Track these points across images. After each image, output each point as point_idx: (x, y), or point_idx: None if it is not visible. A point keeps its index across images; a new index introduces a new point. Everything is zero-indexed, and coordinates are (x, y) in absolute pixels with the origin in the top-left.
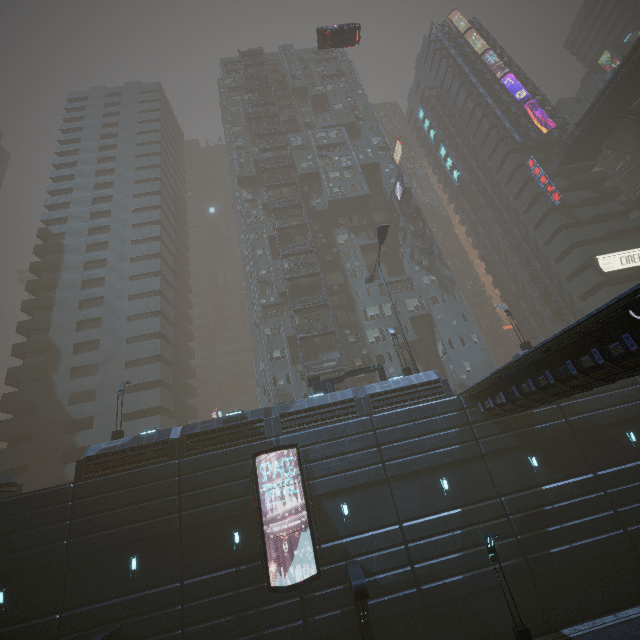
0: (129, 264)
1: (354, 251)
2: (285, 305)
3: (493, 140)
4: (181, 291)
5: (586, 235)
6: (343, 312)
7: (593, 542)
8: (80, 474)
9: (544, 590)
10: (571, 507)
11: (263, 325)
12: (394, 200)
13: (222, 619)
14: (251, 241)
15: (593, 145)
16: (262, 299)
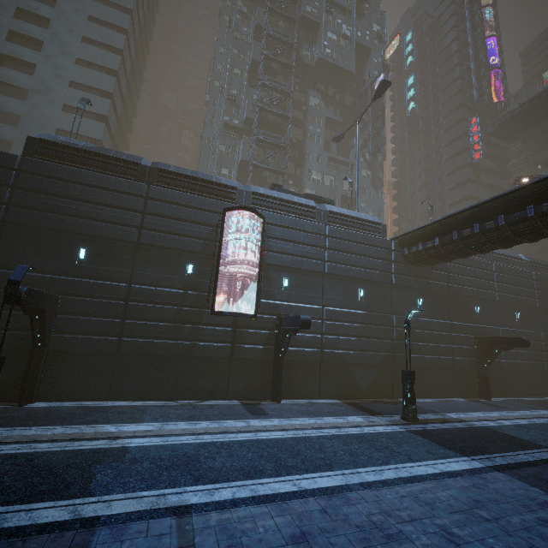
0: (91, 1)
1: (319, 118)
2: (244, 134)
3: (456, 88)
4: (136, 73)
5: (480, 194)
6: (293, 164)
7: (434, 358)
8: (30, 151)
9: (397, 376)
10: (431, 335)
11: (220, 140)
12: (369, 91)
13: (162, 323)
14: (232, 55)
15: (517, 130)
16: (226, 116)
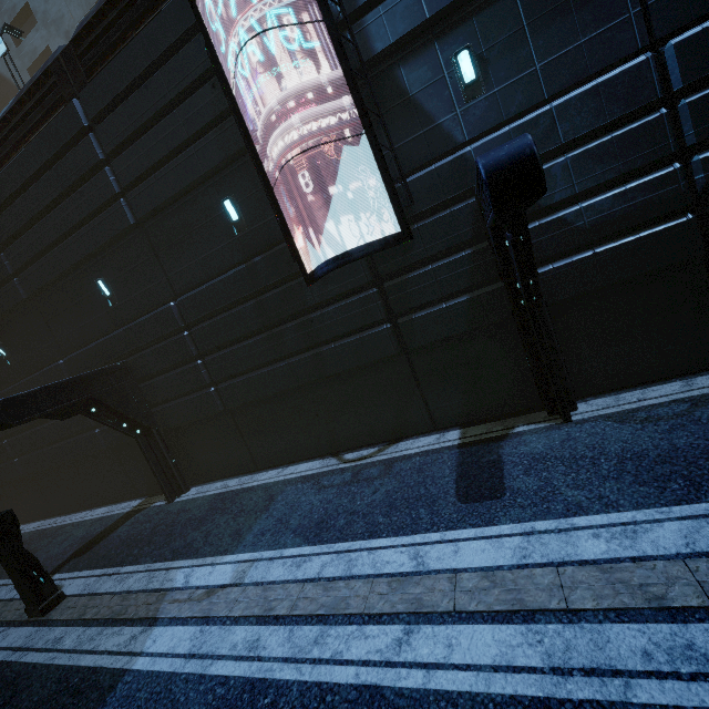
0: None
1: None
2: None
3: None
4: None
5: None
6: None
7: None
8: None
9: None
10: None
11: None
12: None
13: (250, 340)
14: None
15: None
16: None
